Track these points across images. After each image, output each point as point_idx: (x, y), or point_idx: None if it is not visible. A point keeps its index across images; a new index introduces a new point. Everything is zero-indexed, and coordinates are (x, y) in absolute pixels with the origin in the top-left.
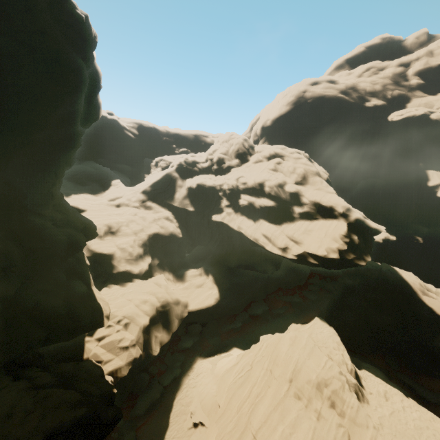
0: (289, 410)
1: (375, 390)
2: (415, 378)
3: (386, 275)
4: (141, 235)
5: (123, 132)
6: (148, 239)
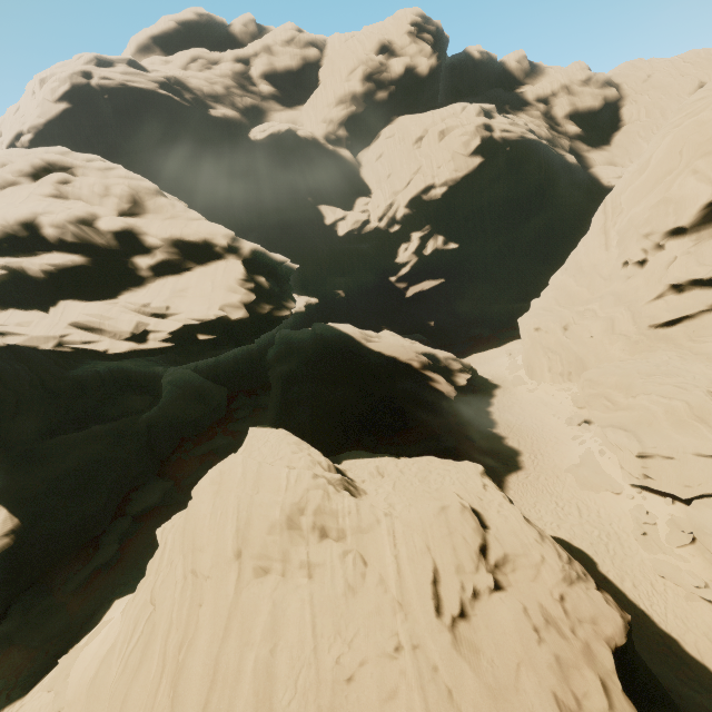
0: (253, 610)
1: (367, 473)
2: (395, 442)
3: (323, 335)
4: None
5: None
6: None
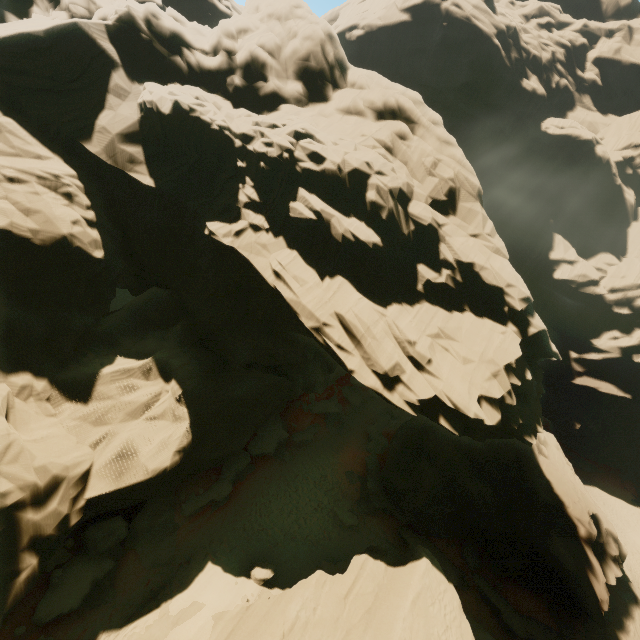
0: None
1: None
2: (499, 587)
3: None
4: None
5: None
6: None
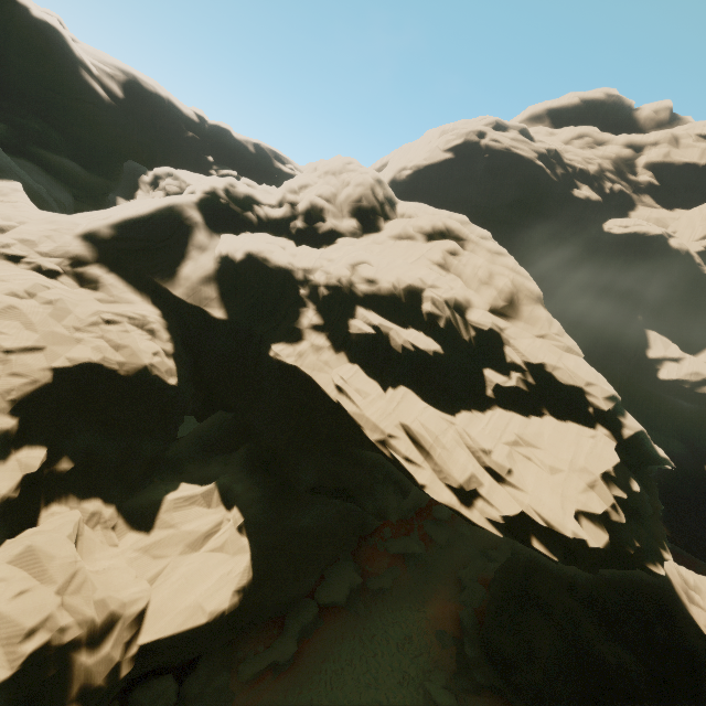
0: None
1: None
2: None
3: None
4: (28, 370)
5: (76, 72)
6: (52, 385)
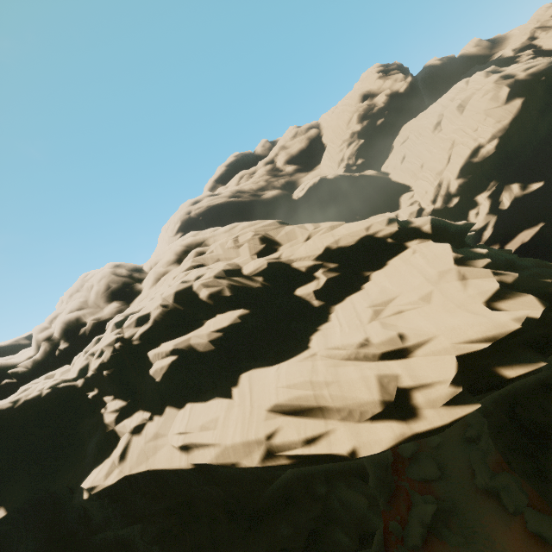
0: None
1: None
2: None
3: None
4: None
5: None
6: None
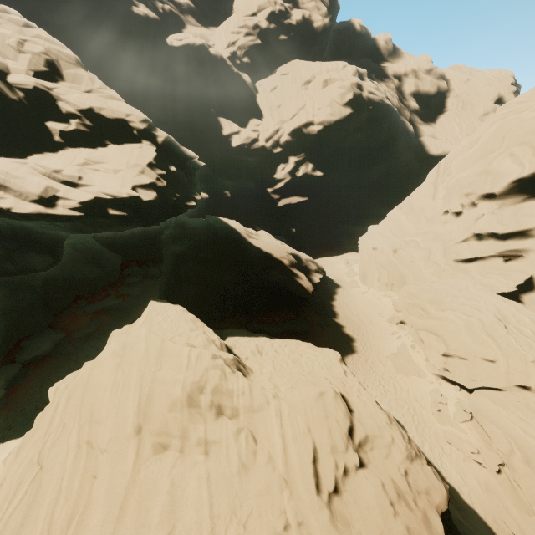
0: (152, 489)
1: (249, 351)
2: (262, 320)
3: (214, 227)
4: None
5: None
6: None
